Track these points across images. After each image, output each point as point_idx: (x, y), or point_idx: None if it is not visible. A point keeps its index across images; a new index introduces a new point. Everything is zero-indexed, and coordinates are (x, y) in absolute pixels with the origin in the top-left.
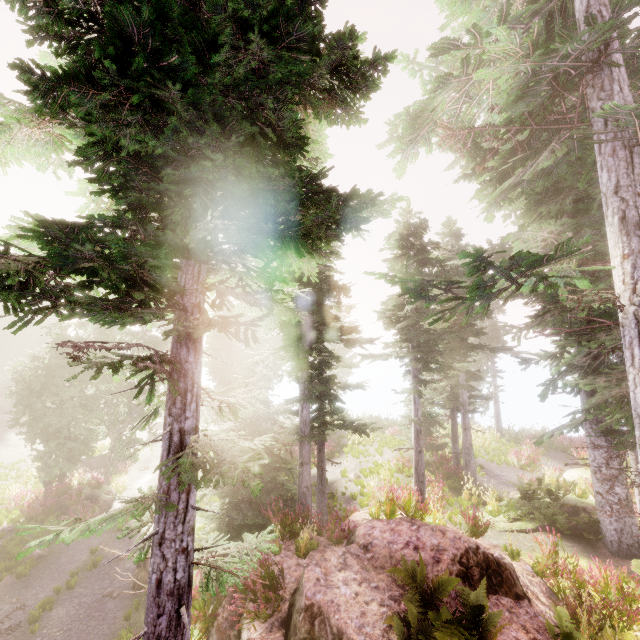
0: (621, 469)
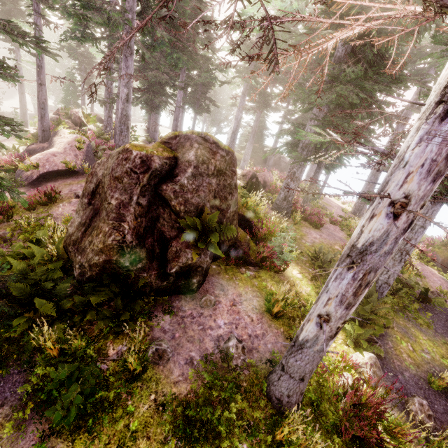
0: (155, 121)
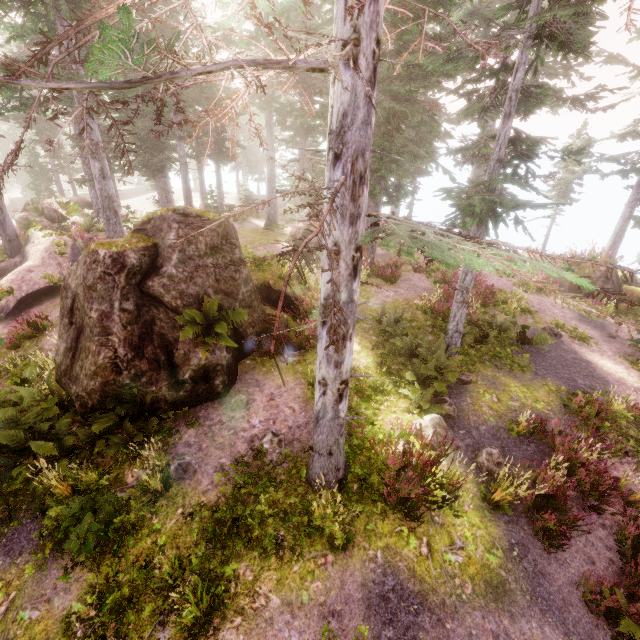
0: (165, 187)
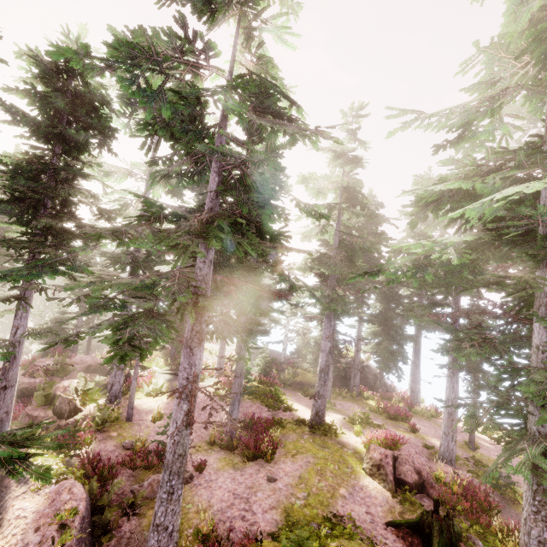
0: None
